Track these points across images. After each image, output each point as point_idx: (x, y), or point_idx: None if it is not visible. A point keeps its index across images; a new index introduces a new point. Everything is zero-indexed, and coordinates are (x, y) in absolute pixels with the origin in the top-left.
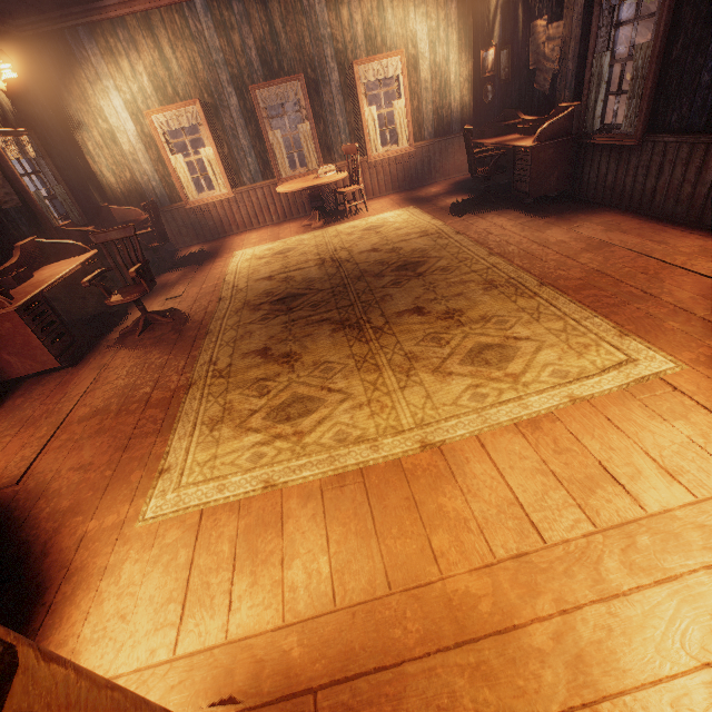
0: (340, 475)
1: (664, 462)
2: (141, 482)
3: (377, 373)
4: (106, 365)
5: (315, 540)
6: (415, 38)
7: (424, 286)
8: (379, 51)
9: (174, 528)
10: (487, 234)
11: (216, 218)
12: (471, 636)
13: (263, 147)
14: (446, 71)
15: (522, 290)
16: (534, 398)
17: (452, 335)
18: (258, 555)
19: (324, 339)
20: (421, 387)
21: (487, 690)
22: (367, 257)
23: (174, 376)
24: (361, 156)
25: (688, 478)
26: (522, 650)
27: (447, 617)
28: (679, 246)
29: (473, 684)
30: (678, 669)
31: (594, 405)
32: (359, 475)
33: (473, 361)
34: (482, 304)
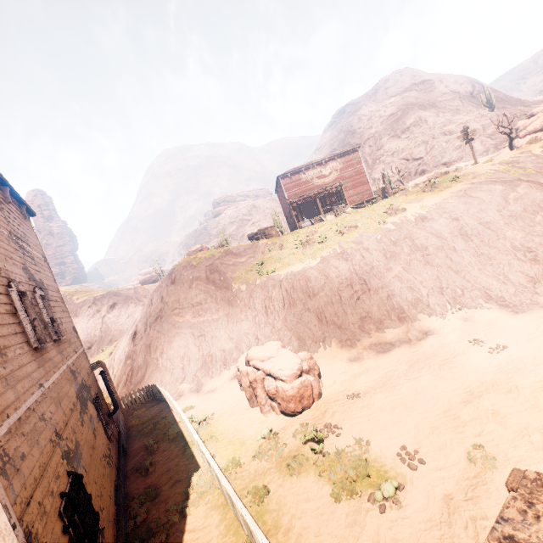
0: None
1: None
2: None
3: None
4: None
5: None
6: None
7: None
8: None
9: None
10: None
11: None
12: None
13: None
14: None
15: None
16: None
17: None
18: None
19: None
20: None
21: None
22: None
23: None
24: None
25: None
26: None
27: None
28: None
29: None
30: None
31: None
32: None
33: None
34: None
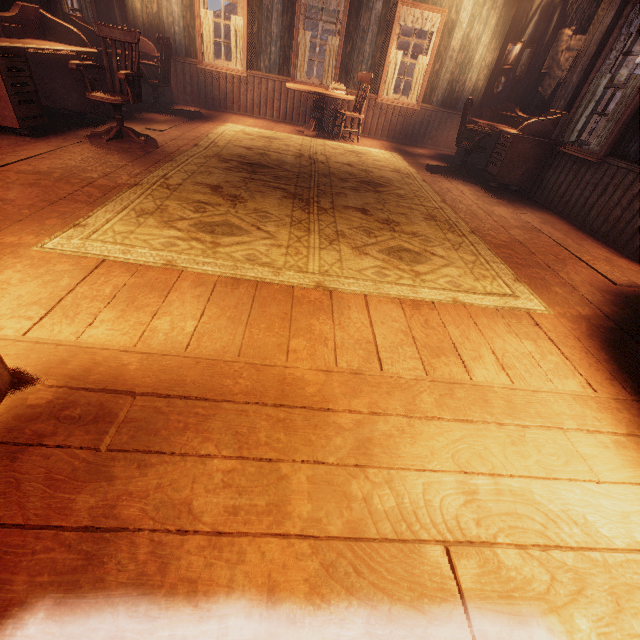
0: (237, 281)
1: (503, 358)
2: (54, 227)
3: (306, 233)
4: (64, 147)
5: (191, 309)
6: (461, 5)
7: (377, 199)
8: (426, 1)
9: (67, 263)
10: (448, 191)
11: (222, 90)
12: (289, 402)
13: (290, 42)
14: (474, 50)
15: (455, 229)
16: (425, 290)
17: (382, 234)
18: (135, 302)
19: (273, 199)
20: (337, 253)
21: (283, 434)
22: (340, 166)
23: (124, 176)
24: (372, 93)
25: (515, 372)
26: (326, 421)
27: (276, 386)
28: (591, 251)
29: (273, 427)
30: (441, 466)
31: (470, 311)
32: (253, 286)
33: (390, 253)
34: (418, 225)
